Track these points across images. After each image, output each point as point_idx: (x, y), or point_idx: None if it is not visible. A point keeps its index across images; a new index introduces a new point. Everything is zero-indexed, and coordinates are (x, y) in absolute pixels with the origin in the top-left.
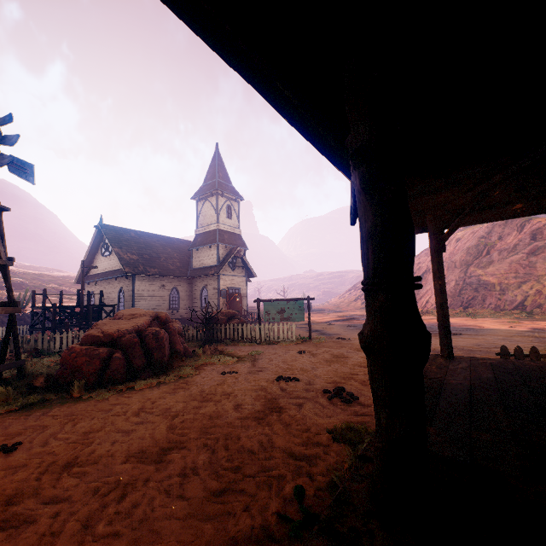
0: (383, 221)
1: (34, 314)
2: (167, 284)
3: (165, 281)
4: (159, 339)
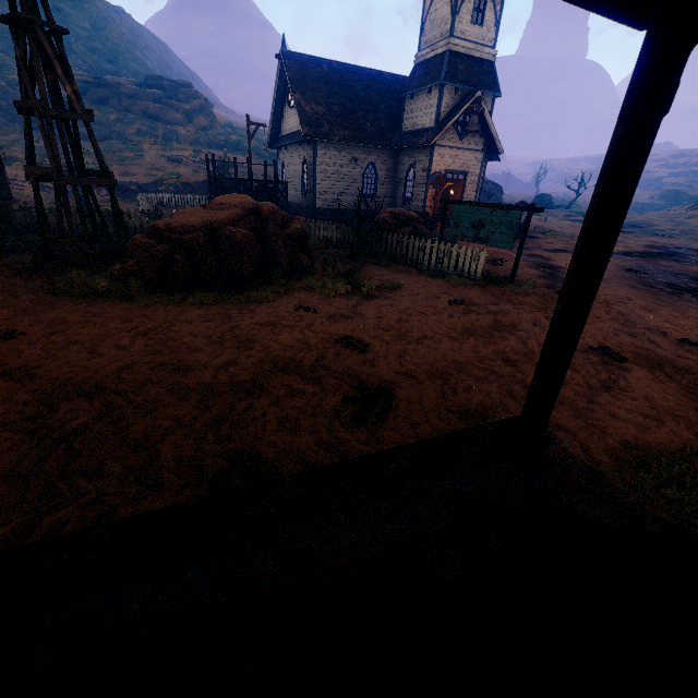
0: None
1: (210, 185)
2: (361, 157)
3: (358, 153)
4: (232, 244)
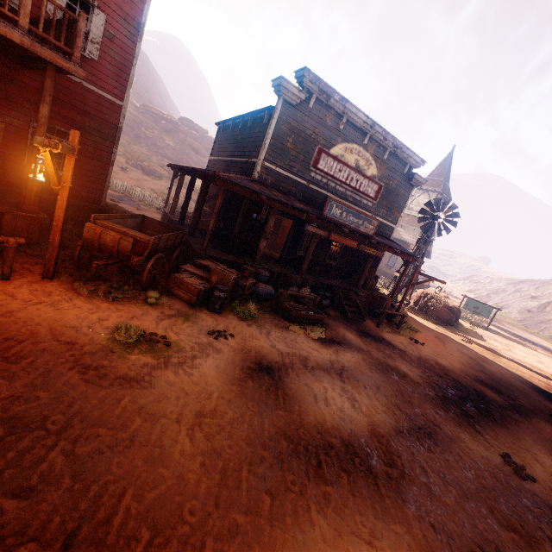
0: None
1: None
2: None
3: None
4: (460, 313)
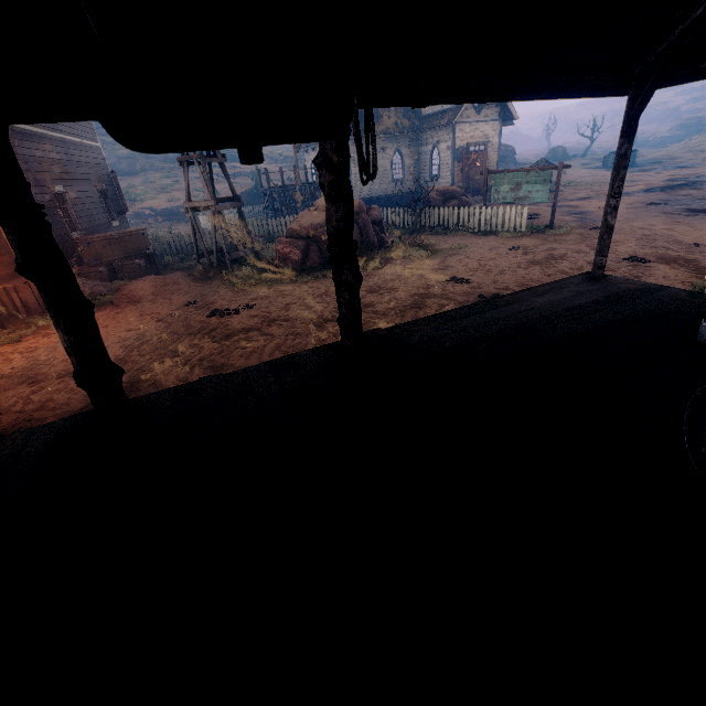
0: (328, 212)
1: (264, 196)
2: (387, 146)
3: (385, 143)
4: None
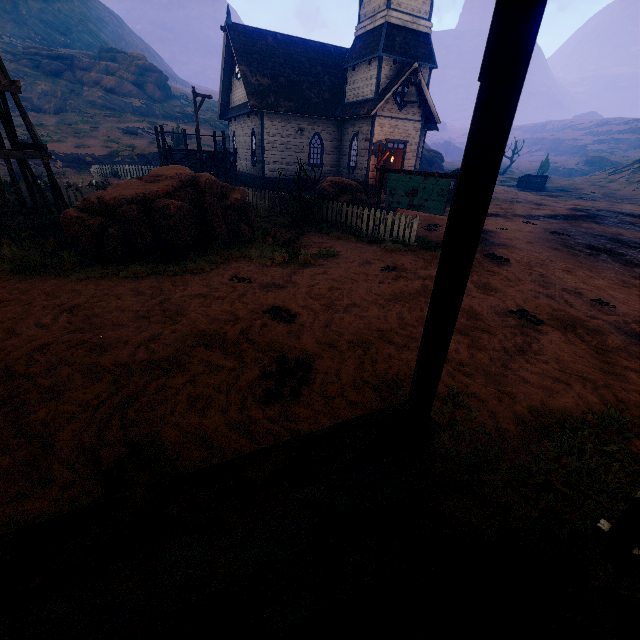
0: None
1: (160, 156)
2: (306, 128)
3: (304, 124)
4: (167, 216)
